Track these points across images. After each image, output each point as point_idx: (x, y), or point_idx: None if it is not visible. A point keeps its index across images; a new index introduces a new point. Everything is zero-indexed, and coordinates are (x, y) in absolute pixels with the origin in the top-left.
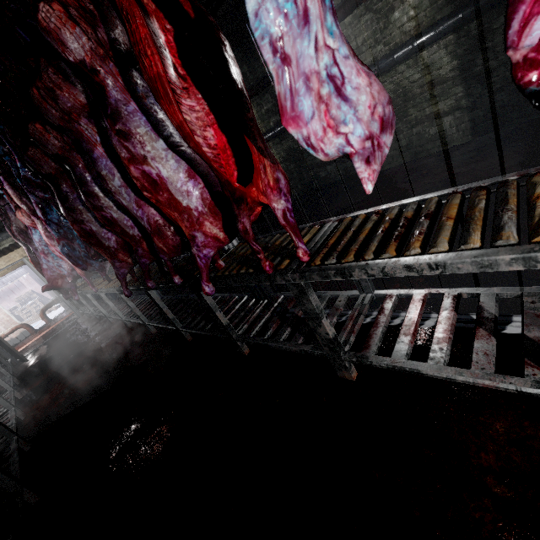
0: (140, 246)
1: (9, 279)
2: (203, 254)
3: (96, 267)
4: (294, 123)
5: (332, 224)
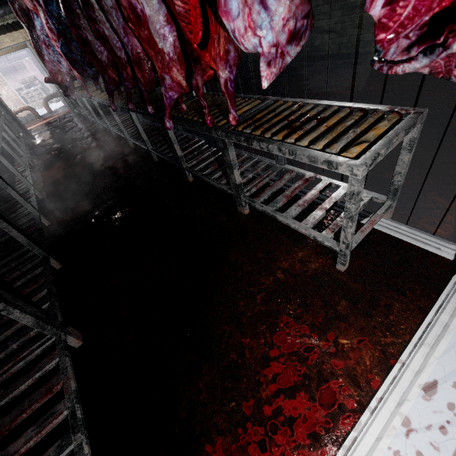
0: (126, 70)
1: (13, 57)
2: (169, 95)
3: (91, 75)
4: (226, 19)
5: (269, 102)
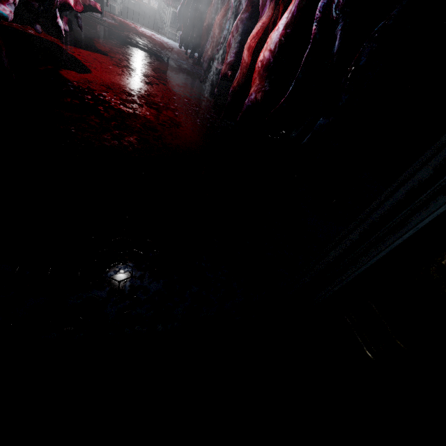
0: None
1: None
2: None
3: None
4: None
5: None
